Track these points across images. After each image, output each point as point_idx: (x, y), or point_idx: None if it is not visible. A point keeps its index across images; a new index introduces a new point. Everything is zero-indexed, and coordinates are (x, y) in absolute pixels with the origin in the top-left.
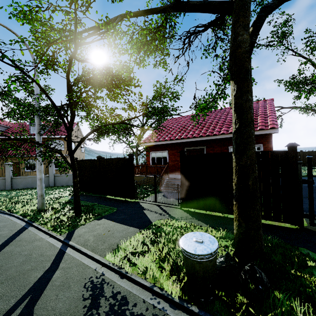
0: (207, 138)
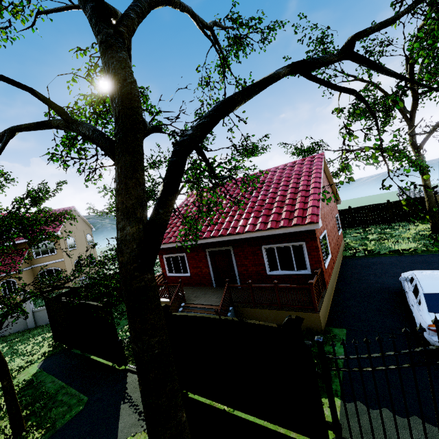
0: (229, 239)
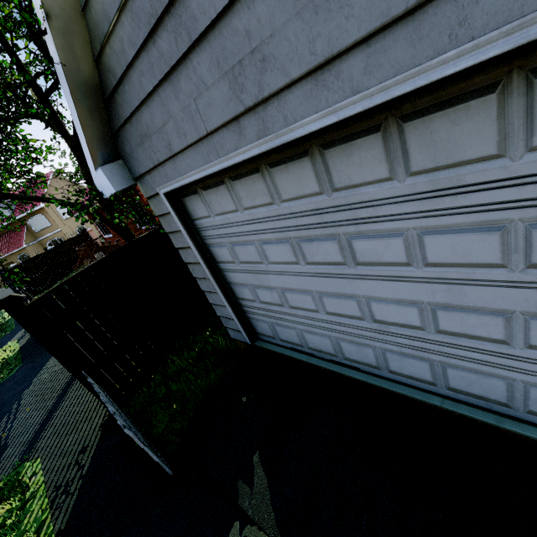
0: None
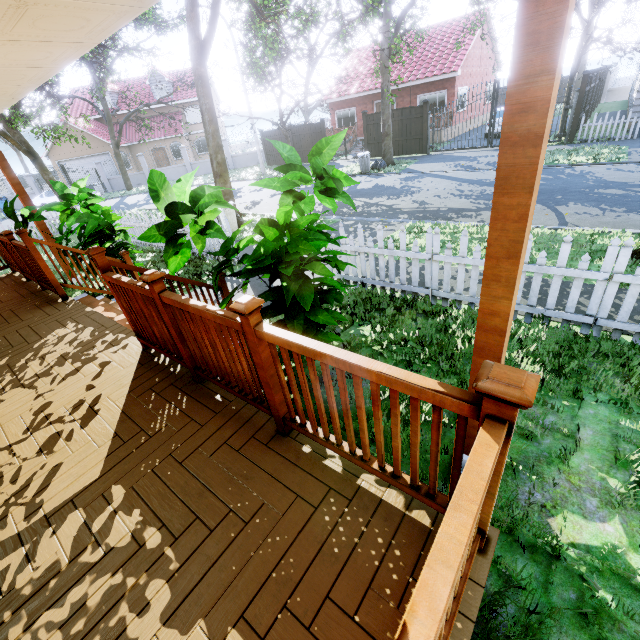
0: (395, 88)
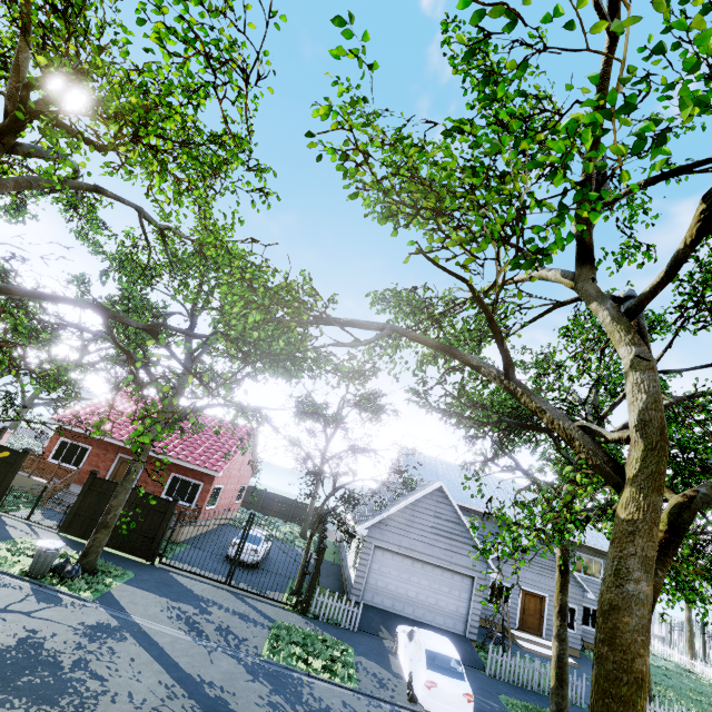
0: (151, 454)
